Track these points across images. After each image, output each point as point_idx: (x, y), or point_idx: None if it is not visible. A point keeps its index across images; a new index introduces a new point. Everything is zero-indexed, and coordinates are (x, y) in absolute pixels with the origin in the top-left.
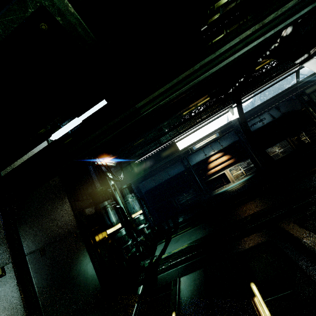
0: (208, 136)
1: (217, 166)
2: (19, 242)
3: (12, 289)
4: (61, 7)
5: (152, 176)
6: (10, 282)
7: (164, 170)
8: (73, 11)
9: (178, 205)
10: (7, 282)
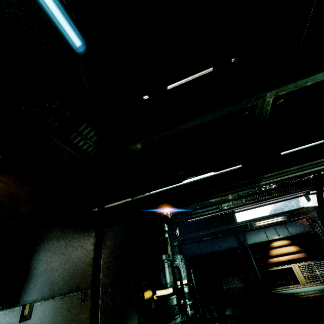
0: (273, 216)
1: (280, 255)
2: (99, 268)
3: (86, 321)
4: (265, 106)
5: (199, 241)
6: (86, 312)
7: (214, 239)
8: (269, 108)
9: (225, 290)
10: (85, 311)
